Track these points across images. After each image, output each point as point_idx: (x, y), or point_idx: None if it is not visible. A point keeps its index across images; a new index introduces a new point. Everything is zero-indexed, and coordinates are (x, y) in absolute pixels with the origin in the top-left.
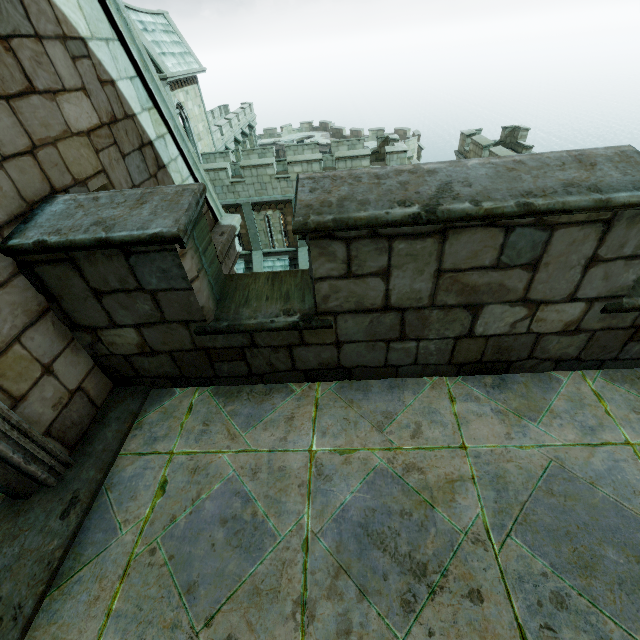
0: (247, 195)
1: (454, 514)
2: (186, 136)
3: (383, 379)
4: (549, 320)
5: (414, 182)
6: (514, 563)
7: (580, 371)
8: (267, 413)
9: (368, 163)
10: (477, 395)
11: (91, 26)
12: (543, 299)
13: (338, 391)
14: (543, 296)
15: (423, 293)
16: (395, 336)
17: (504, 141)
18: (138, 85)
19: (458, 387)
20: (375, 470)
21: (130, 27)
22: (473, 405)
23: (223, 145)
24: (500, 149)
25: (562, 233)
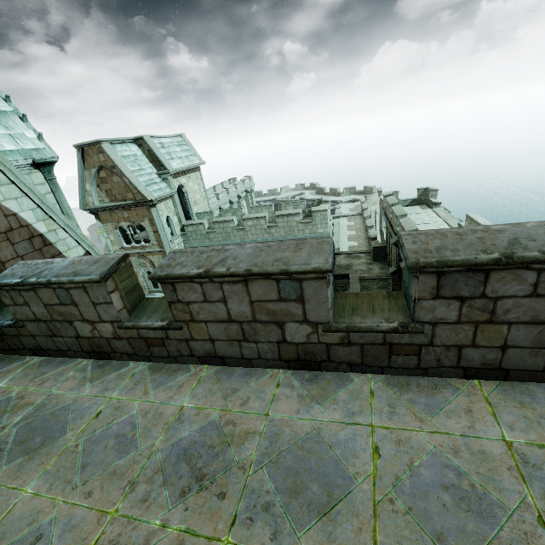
0: (217, 240)
1: (10, 417)
2: (75, 227)
3: (64, 358)
4: (104, 331)
5: (40, 268)
6: (4, 437)
7: (144, 362)
8: (4, 368)
9: (299, 218)
10: (87, 369)
11: (6, 196)
12: (92, 320)
13: (40, 361)
14: (90, 319)
15: (46, 314)
16: (51, 334)
17: (419, 199)
18: (38, 211)
19: (86, 364)
20: (8, 396)
21: (33, 190)
22: (79, 373)
23: (217, 206)
24: (398, 207)
25: (72, 291)
